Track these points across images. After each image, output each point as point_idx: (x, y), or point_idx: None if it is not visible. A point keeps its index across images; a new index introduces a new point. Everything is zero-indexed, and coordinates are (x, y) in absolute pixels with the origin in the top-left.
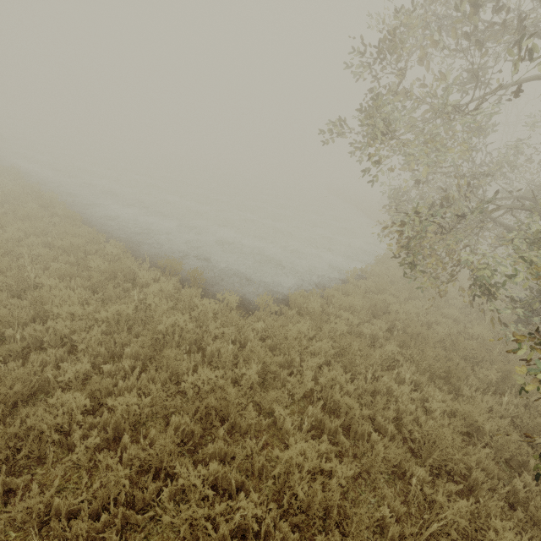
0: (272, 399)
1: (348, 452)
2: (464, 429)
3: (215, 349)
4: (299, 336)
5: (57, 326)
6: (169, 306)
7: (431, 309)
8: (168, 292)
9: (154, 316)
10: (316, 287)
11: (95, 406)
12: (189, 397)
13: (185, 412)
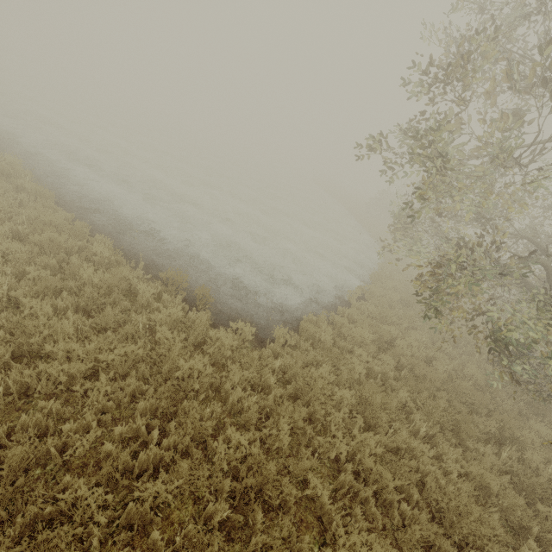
0: (305, 467)
1: (379, 525)
2: (477, 492)
3: (236, 397)
4: (325, 385)
5: (51, 372)
6: (180, 338)
7: (428, 342)
8: (177, 317)
9: (167, 355)
10: (320, 308)
11: (109, 486)
12: (216, 466)
13: (220, 494)
